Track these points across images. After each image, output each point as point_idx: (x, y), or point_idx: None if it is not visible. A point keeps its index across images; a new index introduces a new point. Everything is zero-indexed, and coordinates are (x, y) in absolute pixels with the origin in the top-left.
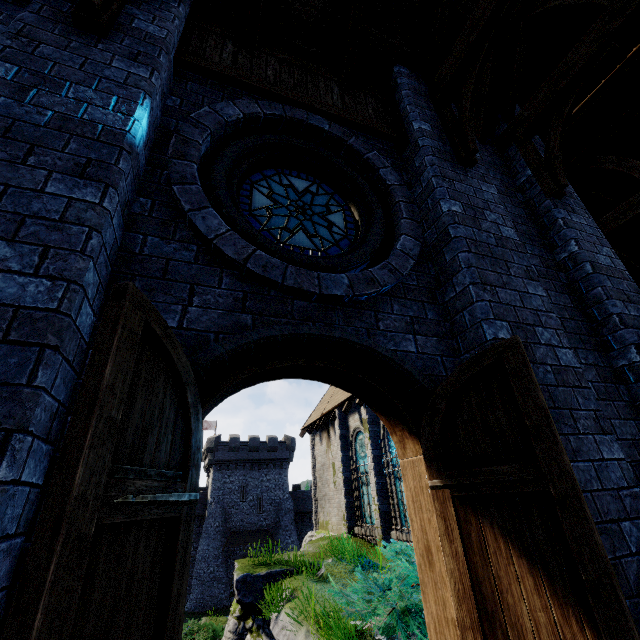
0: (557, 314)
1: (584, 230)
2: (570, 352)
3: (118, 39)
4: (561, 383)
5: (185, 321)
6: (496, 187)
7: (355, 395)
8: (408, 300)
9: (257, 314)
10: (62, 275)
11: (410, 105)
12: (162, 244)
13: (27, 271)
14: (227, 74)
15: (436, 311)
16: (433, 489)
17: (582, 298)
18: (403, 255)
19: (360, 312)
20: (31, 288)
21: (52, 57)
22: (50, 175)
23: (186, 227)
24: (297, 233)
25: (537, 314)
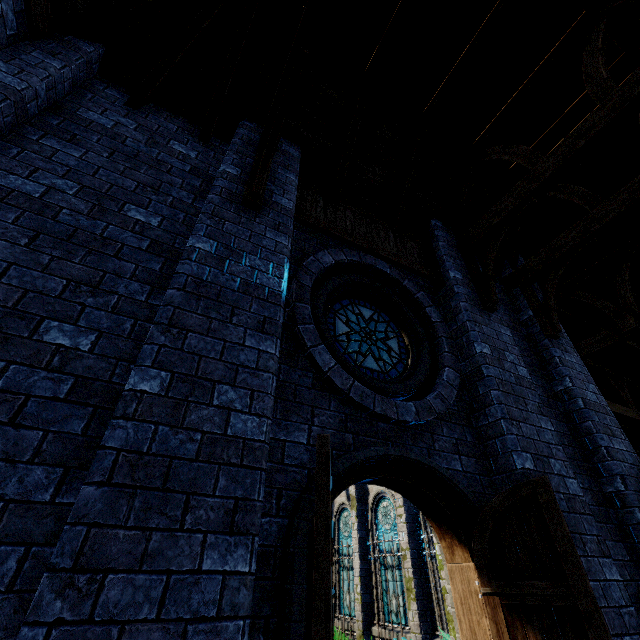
0: (559, 441)
1: (575, 368)
2: (575, 482)
3: (266, 213)
4: (571, 510)
5: (311, 438)
6: (506, 322)
7: (412, 501)
8: (453, 423)
9: (355, 433)
10: (263, 413)
11: (446, 256)
12: (291, 372)
13: (245, 410)
14: (322, 227)
15: (472, 434)
16: (485, 595)
17: (576, 427)
18: (449, 386)
19: (421, 433)
20: (249, 424)
21: (233, 232)
22: (246, 331)
23: (304, 357)
24: (368, 356)
25: (549, 447)
